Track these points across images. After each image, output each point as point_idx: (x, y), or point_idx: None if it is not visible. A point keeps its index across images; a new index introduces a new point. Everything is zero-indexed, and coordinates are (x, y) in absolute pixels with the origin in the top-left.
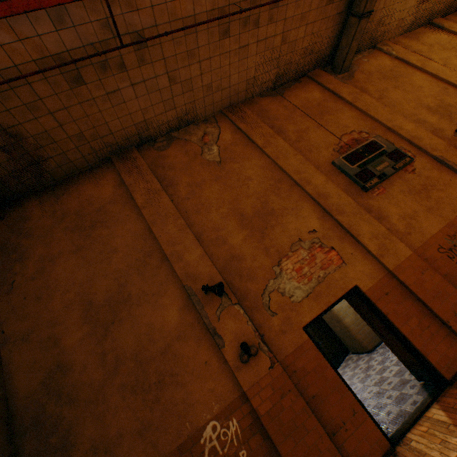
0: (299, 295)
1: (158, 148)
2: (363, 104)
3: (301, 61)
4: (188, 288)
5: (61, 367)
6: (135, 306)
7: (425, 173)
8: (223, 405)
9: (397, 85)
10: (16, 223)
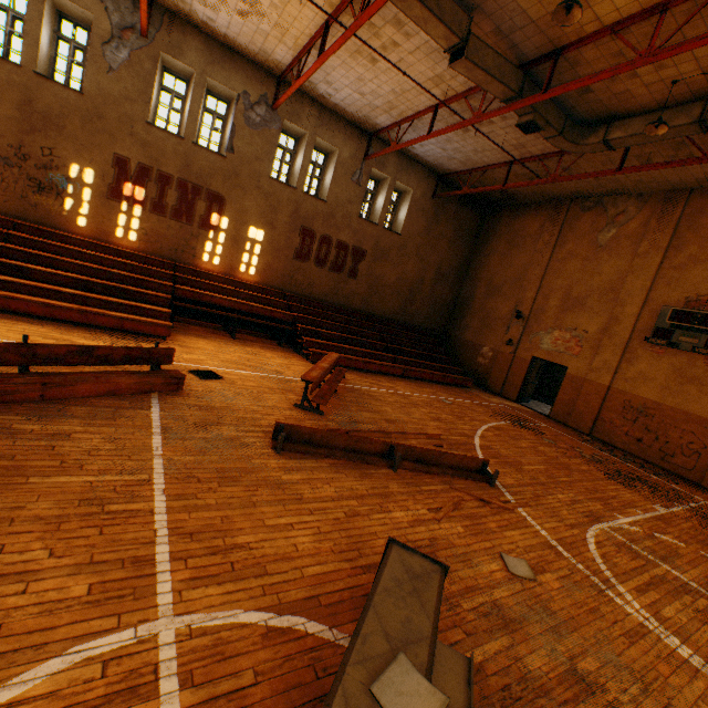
0: (544, 347)
1: (582, 208)
2: None
3: None
4: (515, 306)
5: (472, 297)
6: (499, 296)
7: None
8: (493, 347)
9: None
10: (495, 222)
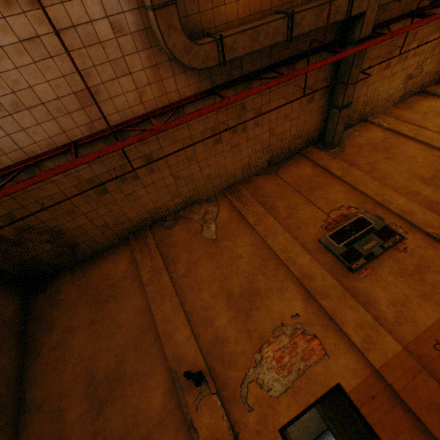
0: (277, 389)
1: (167, 227)
2: (352, 179)
3: (292, 144)
4: (173, 371)
5: None
6: (127, 385)
7: (418, 251)
8: None
9: (388, 156)
10: (52, 295)
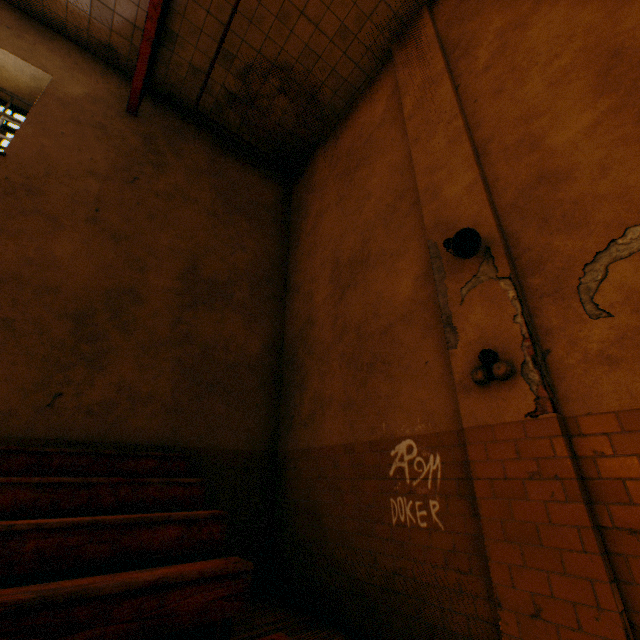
0: None
1: None
2: None
3: None
4: (431, 246)
5: (309, 321)
6: (370, 269)
7: None
8: (430, 429)
9: None
10: (308, 180)
